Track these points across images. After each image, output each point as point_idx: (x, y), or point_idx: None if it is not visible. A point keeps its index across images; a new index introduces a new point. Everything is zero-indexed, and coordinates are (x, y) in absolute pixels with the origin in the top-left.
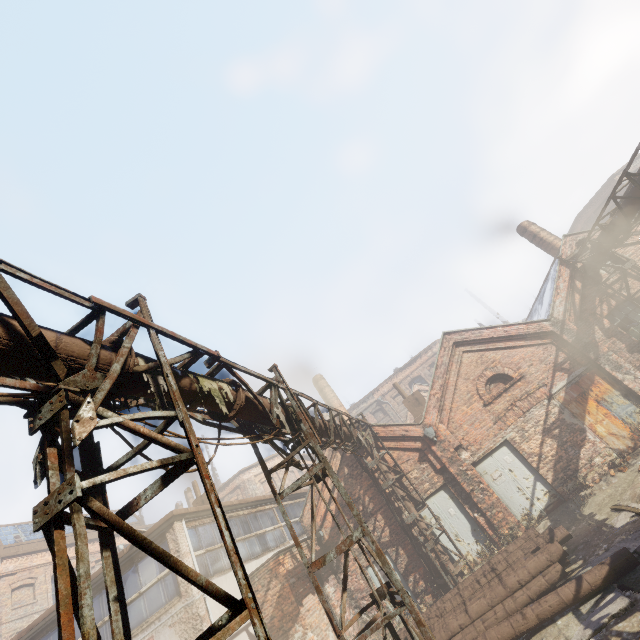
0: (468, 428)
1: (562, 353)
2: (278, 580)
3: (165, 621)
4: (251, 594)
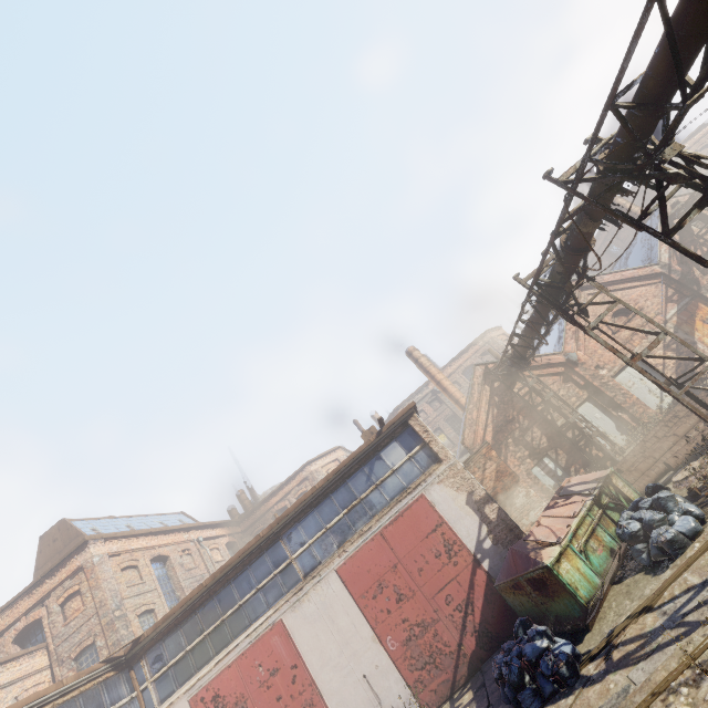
0: (602, 352)
1: (670, 289)
2: (493, 461)
3: (432, 481)
4: None
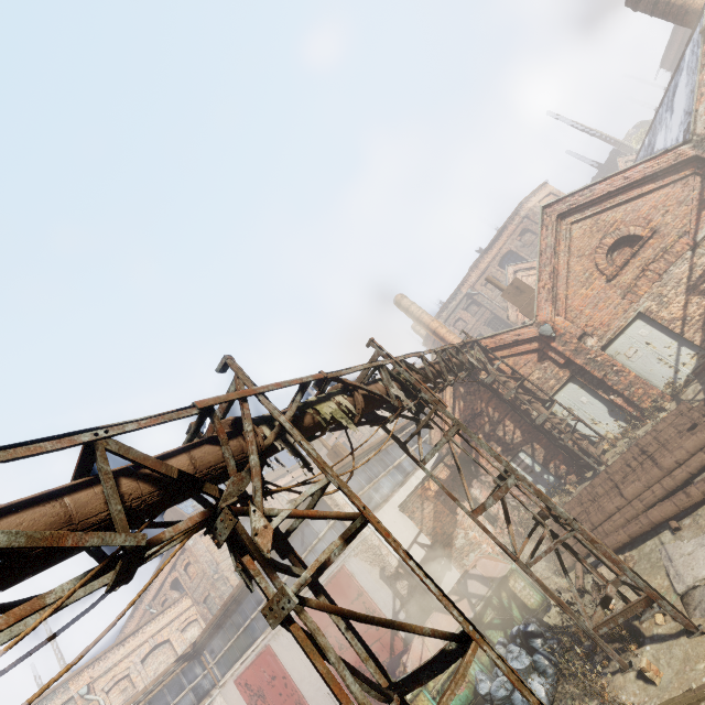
0: (591, 312)
1: None
2: (429, 501)
3: (349, 554)
4: (471, 626)
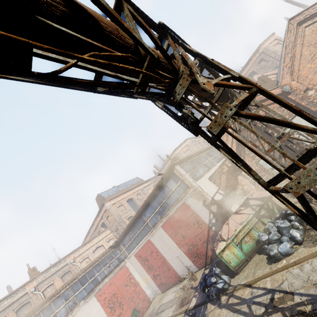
0: (312, 76)
1: None
2: (224, 174)
3: (187, 196)
4: None
